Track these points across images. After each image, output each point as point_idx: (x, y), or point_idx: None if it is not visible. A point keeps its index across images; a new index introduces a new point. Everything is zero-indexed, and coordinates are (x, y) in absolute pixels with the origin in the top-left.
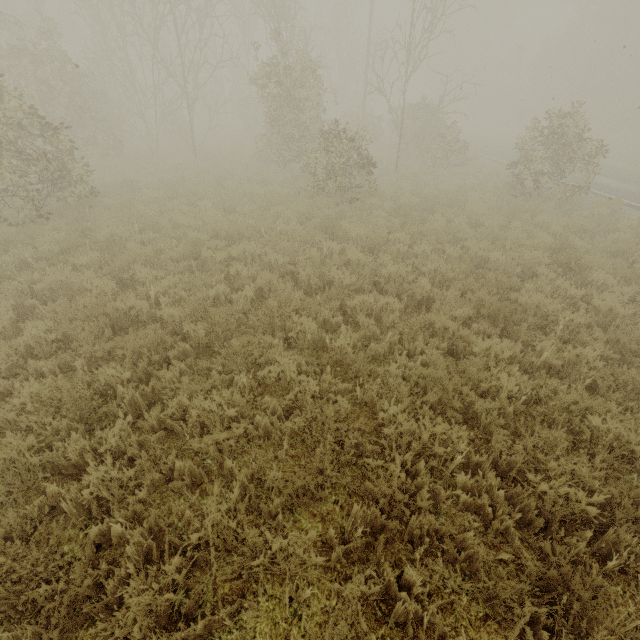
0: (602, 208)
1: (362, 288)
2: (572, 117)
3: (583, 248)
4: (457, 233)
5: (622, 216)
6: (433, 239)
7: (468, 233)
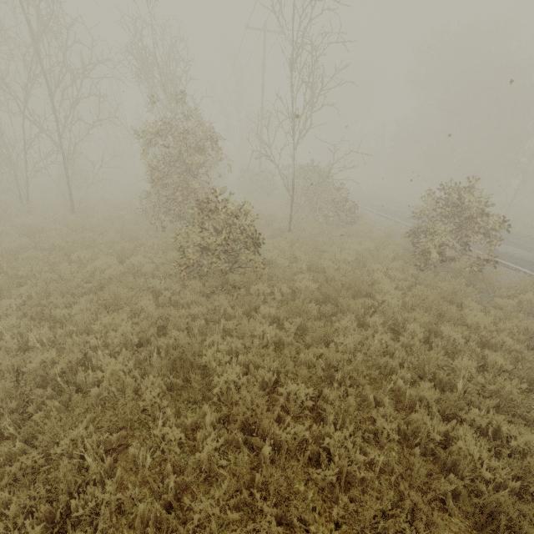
0: (529, 295)
1: None
2: (469, 191)
3: None
4: (380, 359)
5: None
6: (352, 403)
7: (390, 348)
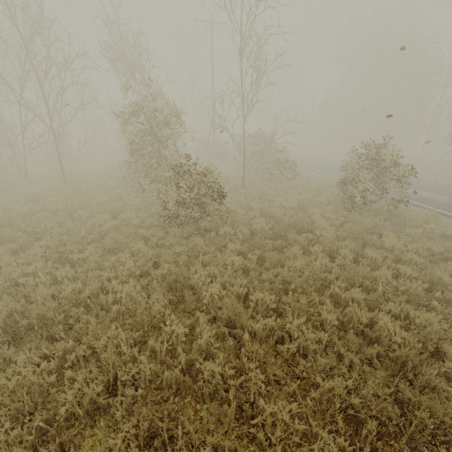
0: (431, 224)
1: (221, 444)
2: (383, 147)
3: (451, 283)
4: (321, 275)
5: (447, 229)
6: (304, 302)
7: (329, 267)
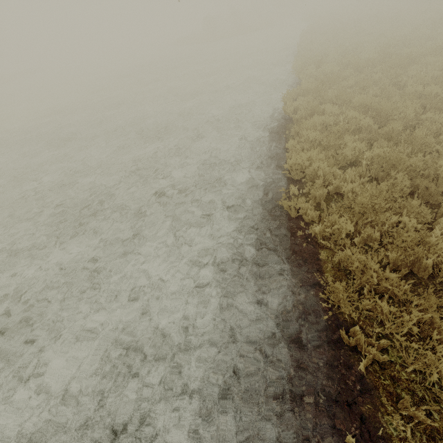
0: None
1: None
2: None
3: None
4: None
5: None
6: None
7: None
